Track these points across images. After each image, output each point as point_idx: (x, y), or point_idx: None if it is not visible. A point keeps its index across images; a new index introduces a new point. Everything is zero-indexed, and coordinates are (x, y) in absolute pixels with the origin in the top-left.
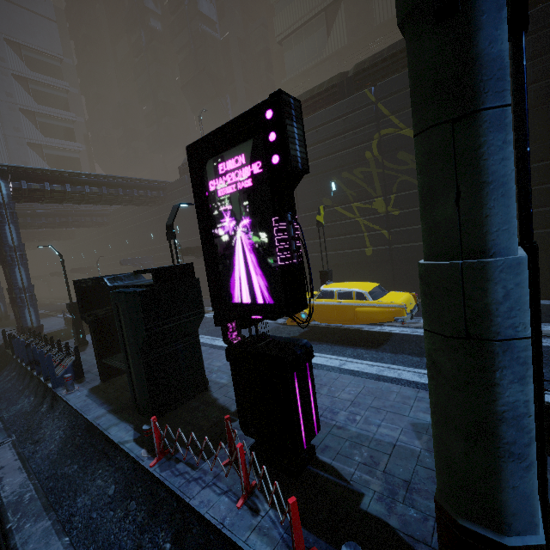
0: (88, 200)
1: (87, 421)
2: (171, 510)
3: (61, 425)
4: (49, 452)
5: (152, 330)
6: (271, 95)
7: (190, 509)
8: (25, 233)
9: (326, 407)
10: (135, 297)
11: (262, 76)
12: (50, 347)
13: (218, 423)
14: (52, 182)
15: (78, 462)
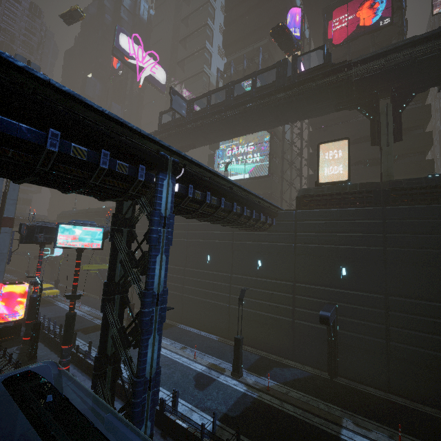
0: None
1: None
2: None
3: None
4: None
5: None
6: None
7: None
8: None
9: None
10: None
11: None
12: None
13: None
14: None
15: None
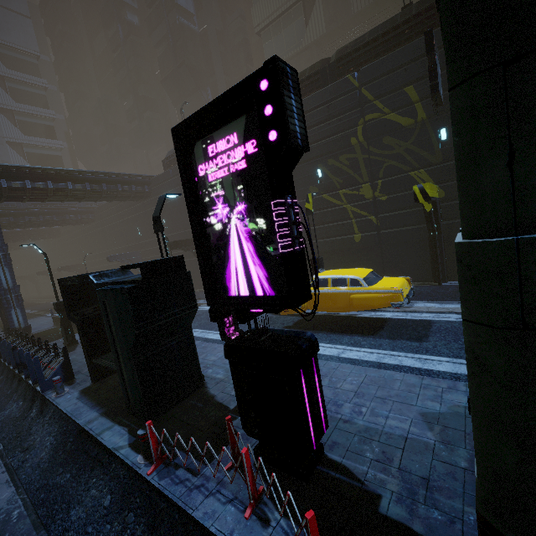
0: (71, 197)
1: (78, 426)
2: (173, 522)
3: (51, 431)
4: (39, 460)
5: (143, 328)
6: (265, 63)
7: (193, 521)
8: (9, 233)
9: (330, 400)
10: (123, 294)
11: (242, 67)
12: (37, 349)
13: (218, 422)
14: (33, 180)
15: (71, 471)
